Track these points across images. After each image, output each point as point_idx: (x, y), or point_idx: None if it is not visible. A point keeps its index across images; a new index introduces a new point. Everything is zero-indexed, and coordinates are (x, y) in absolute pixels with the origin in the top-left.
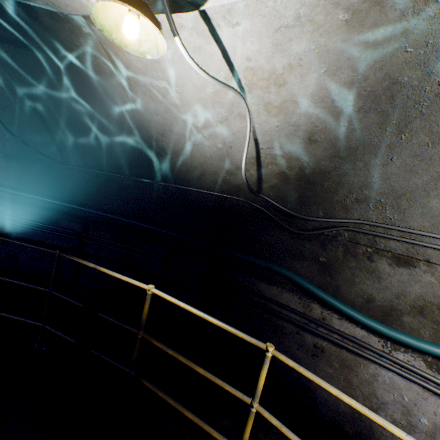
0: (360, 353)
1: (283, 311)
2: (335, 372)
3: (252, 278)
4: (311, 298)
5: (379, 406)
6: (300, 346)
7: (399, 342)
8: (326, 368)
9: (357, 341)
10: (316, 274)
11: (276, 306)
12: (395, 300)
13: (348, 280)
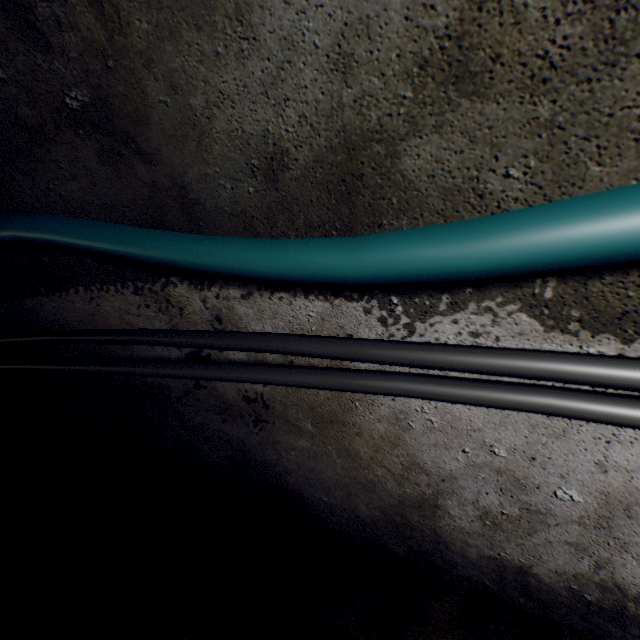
0: (318, 383)
1: (135, 348)
2: (316, 445)
3: (19, 300)
4: (159, 272)
5: (439, 490)
6: (224, 412)
7: (407, 282)
8: (296, 442)
9: (301, 347)
10: (111, 180)
11: (115, 346)
12: (346, 89)
13: (182, 126)
